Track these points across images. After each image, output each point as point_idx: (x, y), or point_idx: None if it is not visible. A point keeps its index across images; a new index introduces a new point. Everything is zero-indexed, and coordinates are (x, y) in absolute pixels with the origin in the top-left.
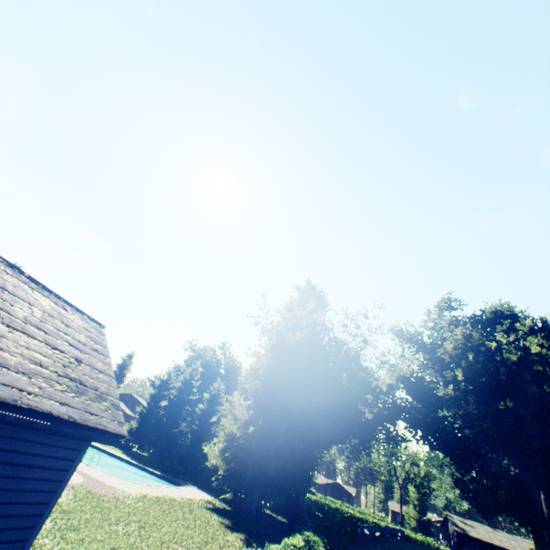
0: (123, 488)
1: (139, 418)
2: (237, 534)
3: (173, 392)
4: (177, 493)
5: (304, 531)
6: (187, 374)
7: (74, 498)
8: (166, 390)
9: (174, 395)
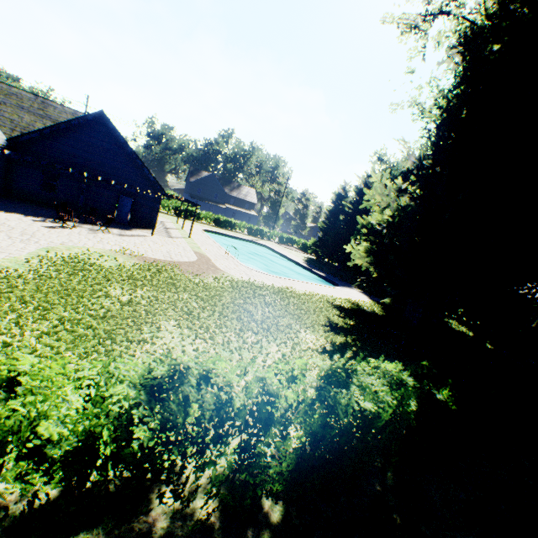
0: (231, 273)
1: (321, 234)
2: (332, 337)
3: (344, 204)
4: (311, 289)
5: (373, 360)
6: (362, 184)
7: (133, 266)
8: (342, 205)
9: (347, 208)
